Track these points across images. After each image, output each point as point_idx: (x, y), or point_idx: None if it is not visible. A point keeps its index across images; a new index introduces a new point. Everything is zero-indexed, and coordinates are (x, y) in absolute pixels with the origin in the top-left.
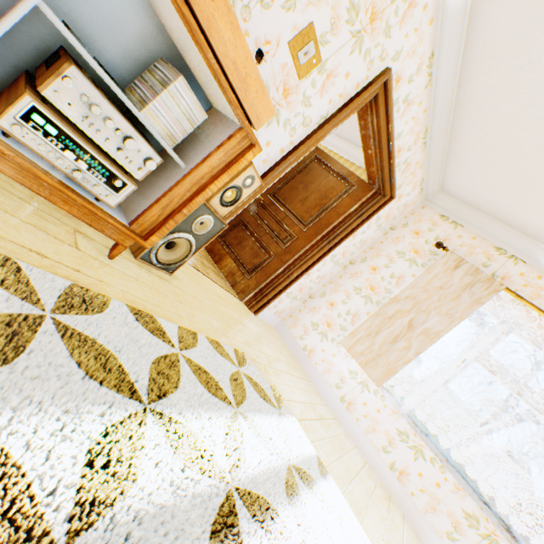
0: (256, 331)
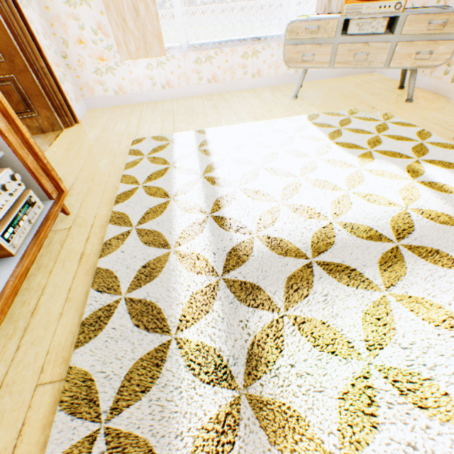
0: (102, 131)
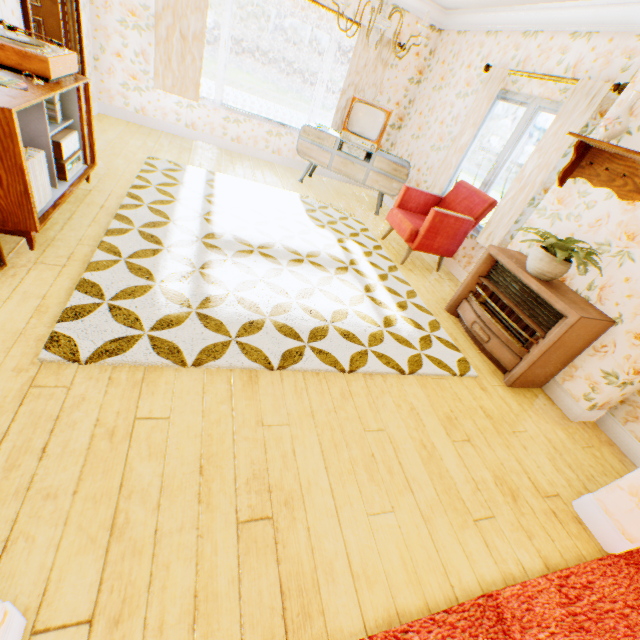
0: (116, 138)
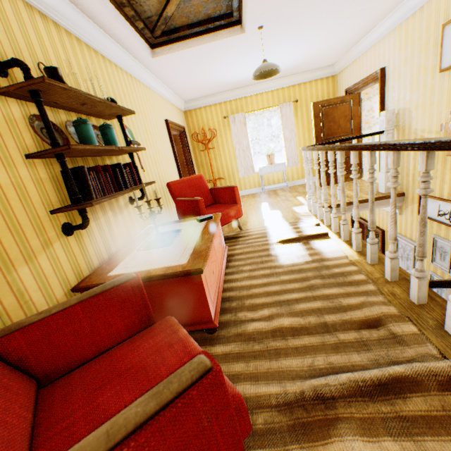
0: None
